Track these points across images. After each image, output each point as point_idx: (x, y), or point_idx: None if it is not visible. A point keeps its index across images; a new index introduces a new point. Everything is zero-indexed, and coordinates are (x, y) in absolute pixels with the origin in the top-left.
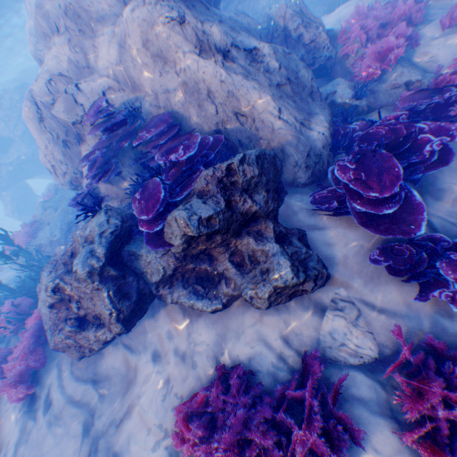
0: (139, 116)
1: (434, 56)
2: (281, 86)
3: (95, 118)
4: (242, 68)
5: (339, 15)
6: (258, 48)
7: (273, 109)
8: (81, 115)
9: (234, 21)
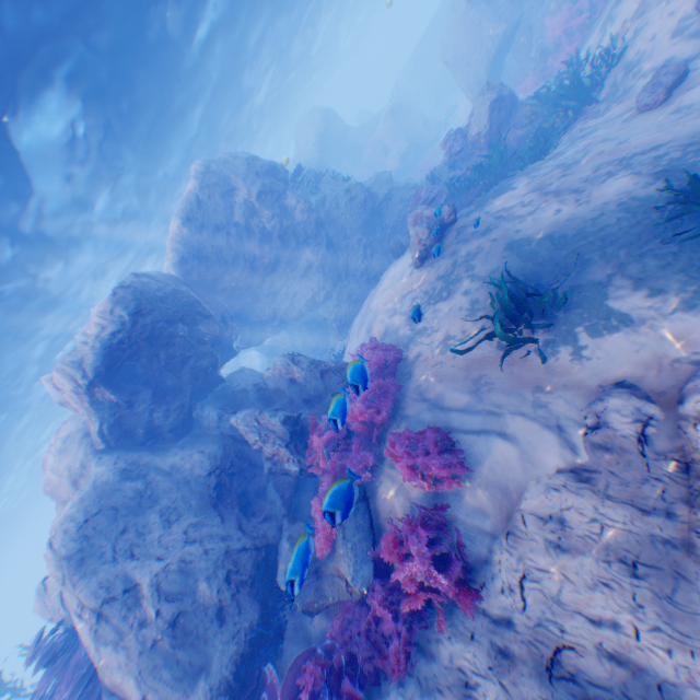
0: (79, 634)
1: (390, 507)
2: (161, 640)
3: (29, 662)
4: (117, 629)
5: (380, 300)
6: (142, 582)
7: (138, 696)
8: (50, 614)
9: (175, 470)
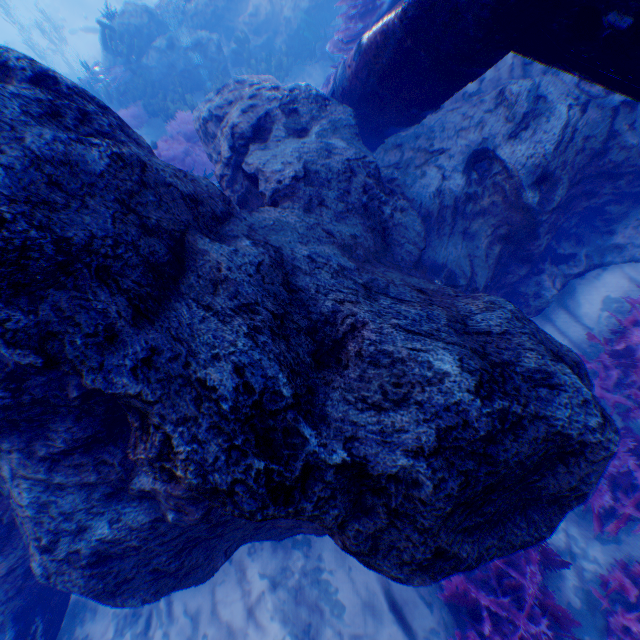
0: None
1: None
2: None
3: None
4: None
5: None
6: None
7: None
8: None
9: None
